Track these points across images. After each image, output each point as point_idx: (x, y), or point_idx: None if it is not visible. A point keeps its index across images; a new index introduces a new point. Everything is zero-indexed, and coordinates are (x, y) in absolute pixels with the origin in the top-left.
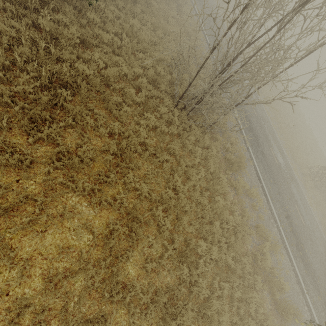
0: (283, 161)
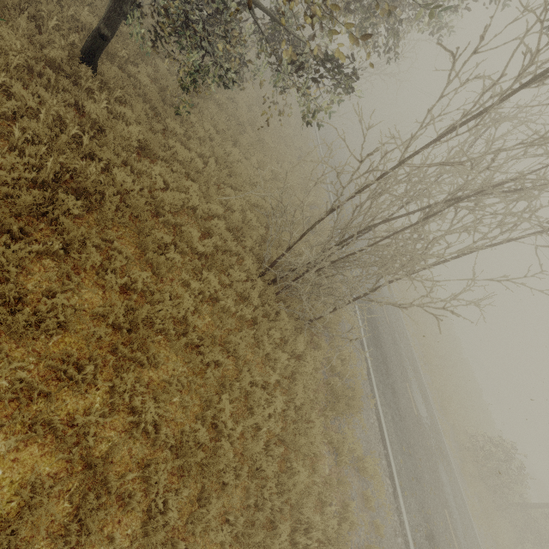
0: (426, 412)
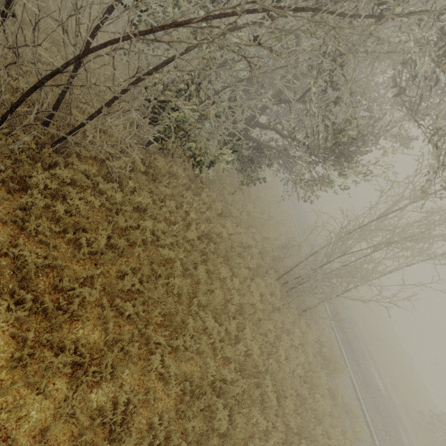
0: (383, 386)
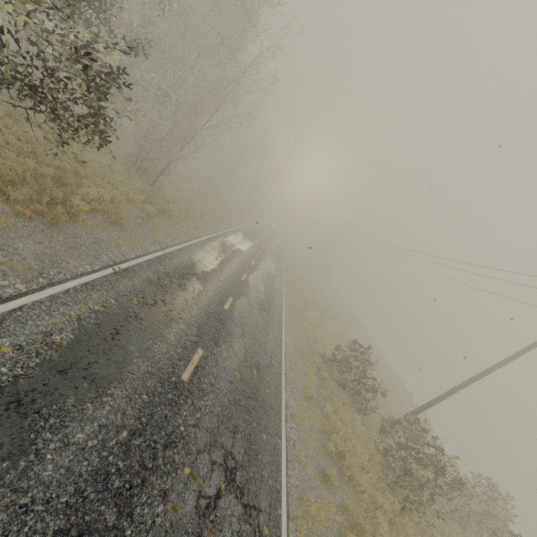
0: (263, 297)
